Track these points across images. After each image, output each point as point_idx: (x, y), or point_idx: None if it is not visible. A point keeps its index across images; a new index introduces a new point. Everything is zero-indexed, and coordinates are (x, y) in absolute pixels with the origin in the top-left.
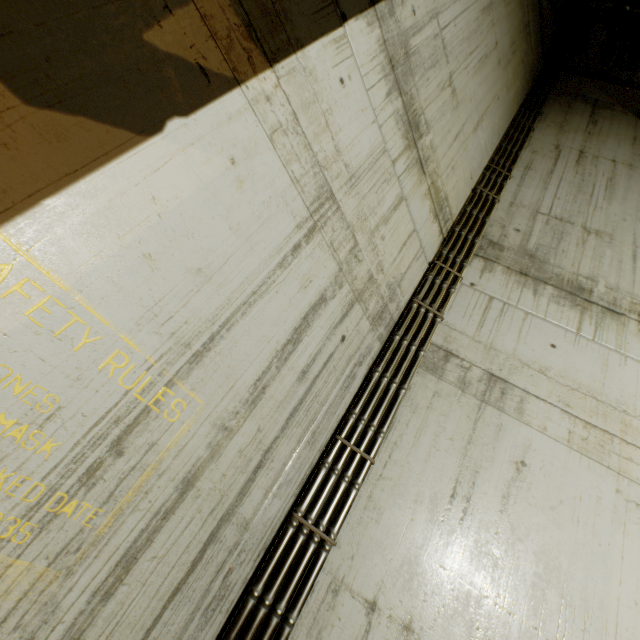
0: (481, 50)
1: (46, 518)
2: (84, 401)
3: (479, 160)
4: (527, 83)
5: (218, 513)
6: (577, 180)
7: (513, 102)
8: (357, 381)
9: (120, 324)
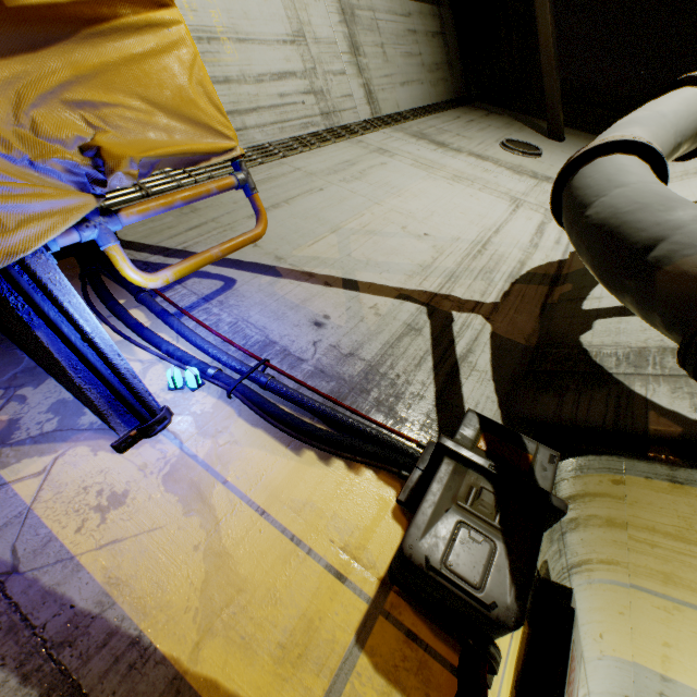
0: (407, 49)
1: None
2: (204, 17)
3: (405, 104)
4: (451, 96)
5: (236, 107)
6: (463, 125)
7: (437, 97)
8: (309, 132)
9: (218, 5)
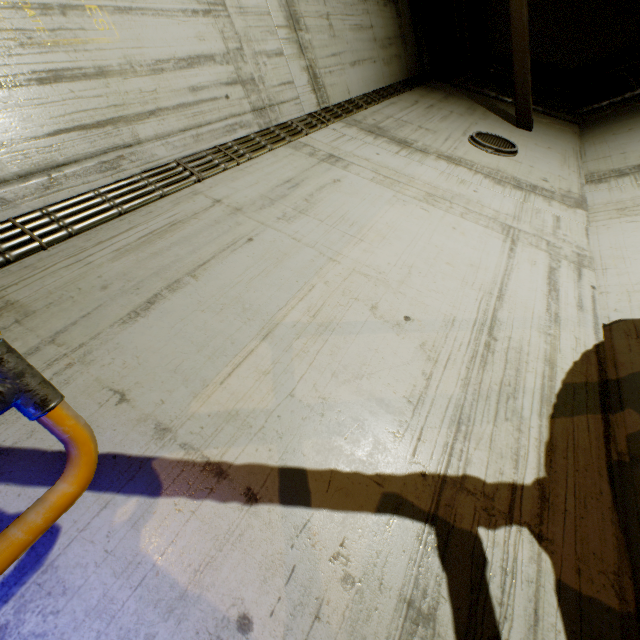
0: (357, 20)
1: (17, 5)
2: None
3: (357, 88)
4: (405, 75)
5: (120, 112)
6: (424, 113)
7: (391, 77)
8: (238, 136)
9: None
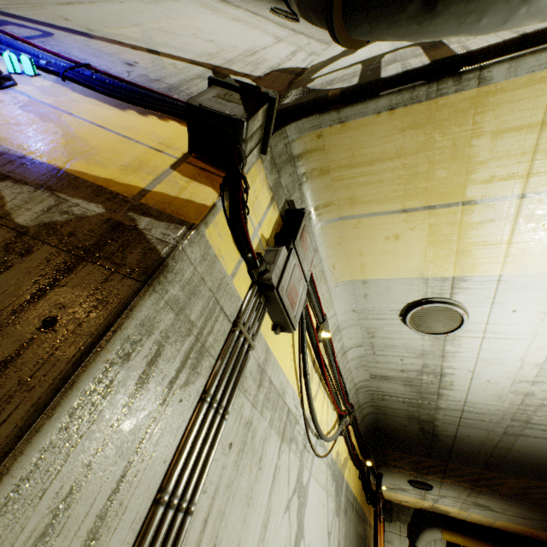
0: None
1: None
2: None
3: None
4: None
5: None
6: None
7: None
8: None
9: None
